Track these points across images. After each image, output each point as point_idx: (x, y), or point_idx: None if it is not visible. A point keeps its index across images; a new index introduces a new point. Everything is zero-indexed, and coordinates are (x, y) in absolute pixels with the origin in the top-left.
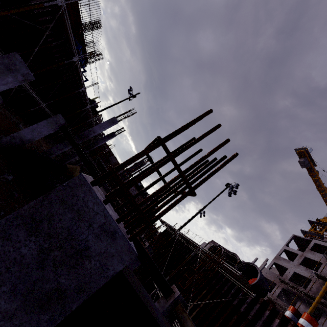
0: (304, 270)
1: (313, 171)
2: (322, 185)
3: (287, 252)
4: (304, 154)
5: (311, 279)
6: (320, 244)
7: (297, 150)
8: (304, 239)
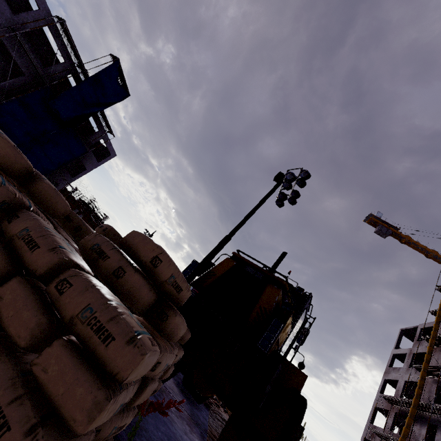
0: (414, 373)
1: (402, 236)
2: (426, 250)
3: (402, 358)
4: (376, 221)
5: None
6: (426, 328)
7: (366, 221)
8: (413, 329)
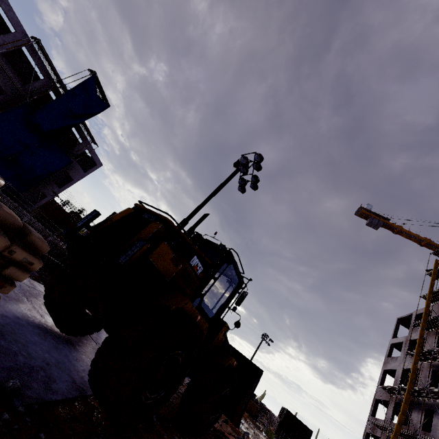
0: (410, 360)
1: (394, 227)
2: (419, 238)
3: (401, 347)
4: (367, 214)
5: (418, 368)
6: (421, 314)
7: (356, 214)
8: (408, 317)
